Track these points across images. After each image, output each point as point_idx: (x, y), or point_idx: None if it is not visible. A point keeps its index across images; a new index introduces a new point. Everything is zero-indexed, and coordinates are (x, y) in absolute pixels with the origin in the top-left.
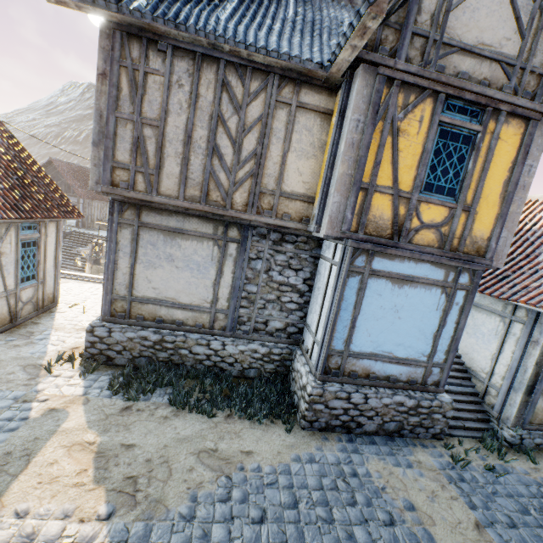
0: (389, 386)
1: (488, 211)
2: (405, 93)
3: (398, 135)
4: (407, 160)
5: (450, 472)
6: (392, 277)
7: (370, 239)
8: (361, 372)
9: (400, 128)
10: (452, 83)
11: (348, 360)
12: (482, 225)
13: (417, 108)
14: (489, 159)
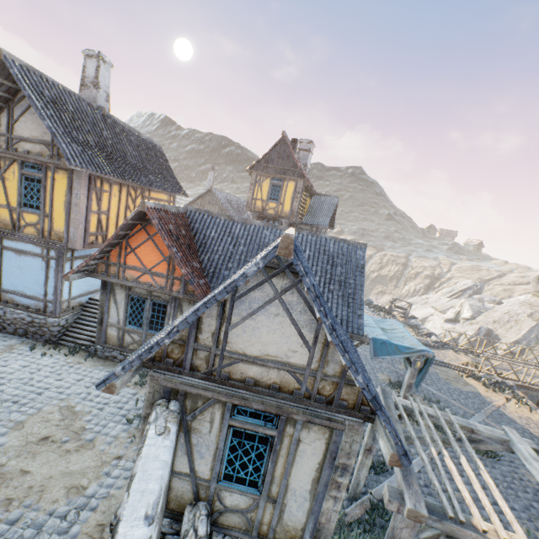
0: (25, 310)
1: (60, 217)
2: (4, 161)
3: (5, 180)
4: (13, 192)
5: (21, 351)
6: (14, 250)
7: (1, 230)
8: (11, 301)
9: (6, 177)
10: (21, 156)
11: (2, 293)
12: (59, 225)
13: (11, 167)
14: (51, 191)
